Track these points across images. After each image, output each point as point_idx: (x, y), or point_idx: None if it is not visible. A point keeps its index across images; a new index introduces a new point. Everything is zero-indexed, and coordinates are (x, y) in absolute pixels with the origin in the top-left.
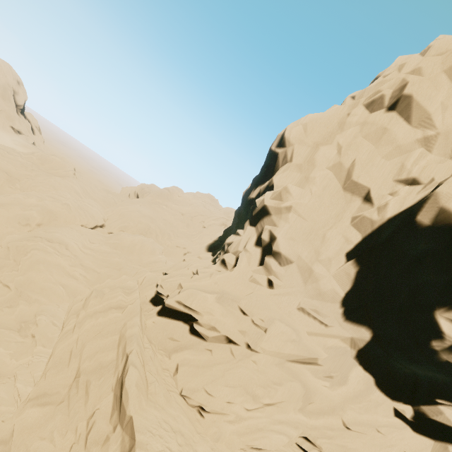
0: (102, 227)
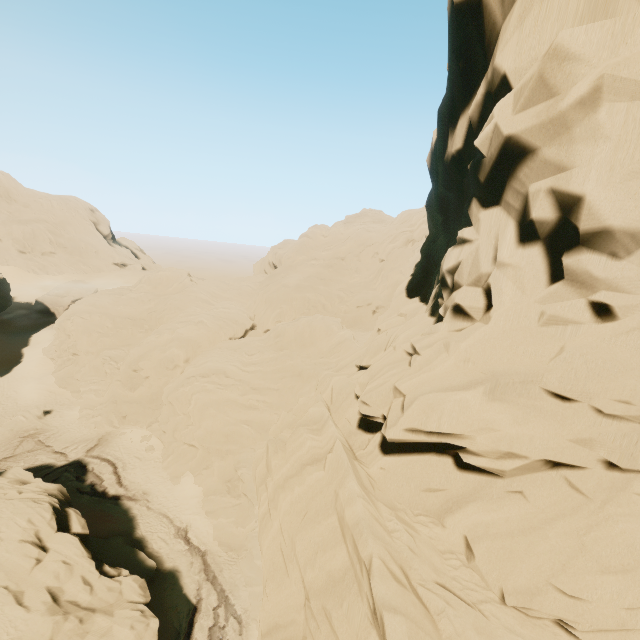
0: (253, 329)
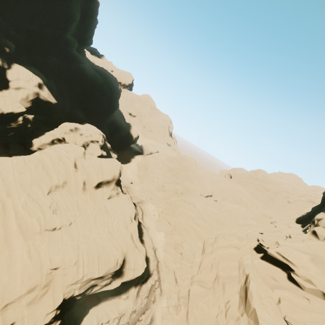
0: (210, 196)
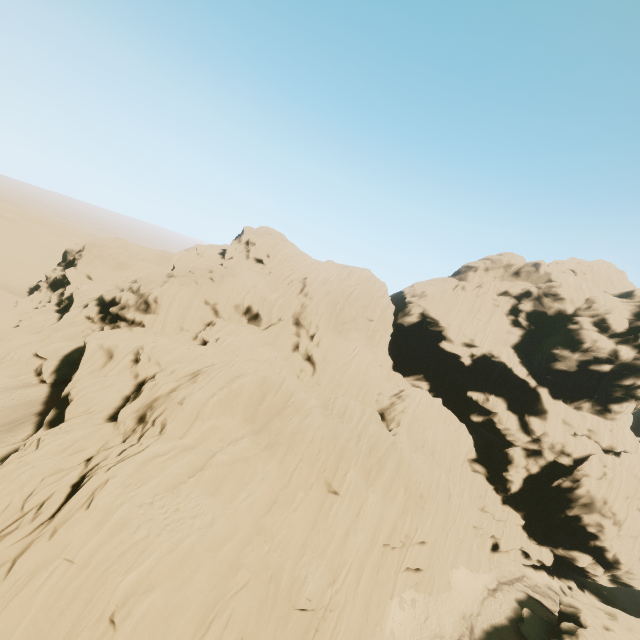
0: None
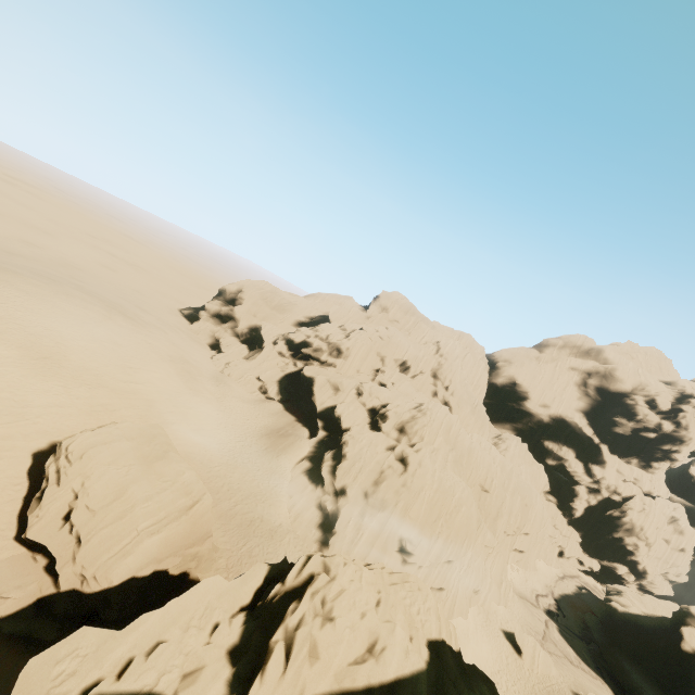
0: None
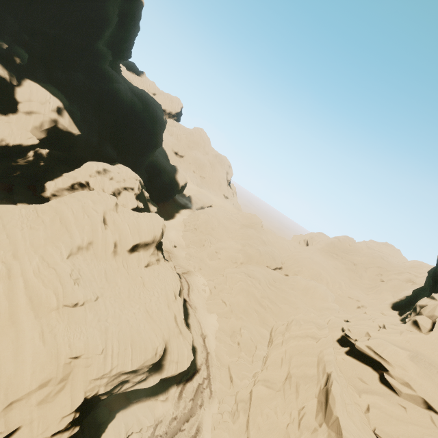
0: (280, 269)
